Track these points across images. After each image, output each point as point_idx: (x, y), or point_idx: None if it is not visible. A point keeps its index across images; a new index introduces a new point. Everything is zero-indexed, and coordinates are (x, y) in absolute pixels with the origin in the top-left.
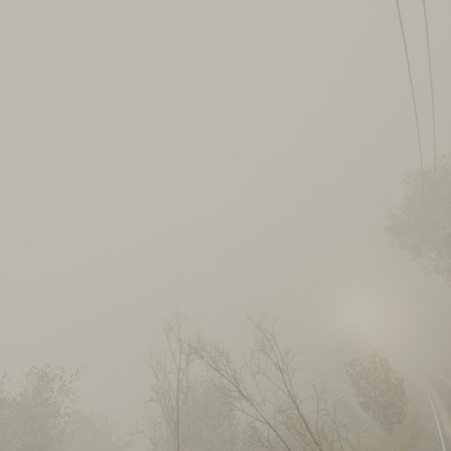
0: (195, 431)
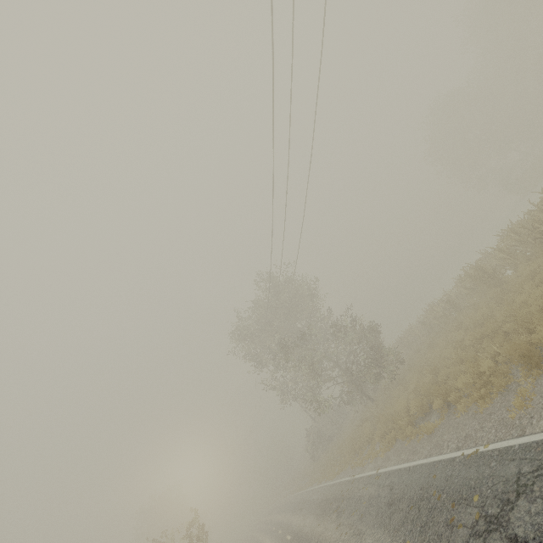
0: None
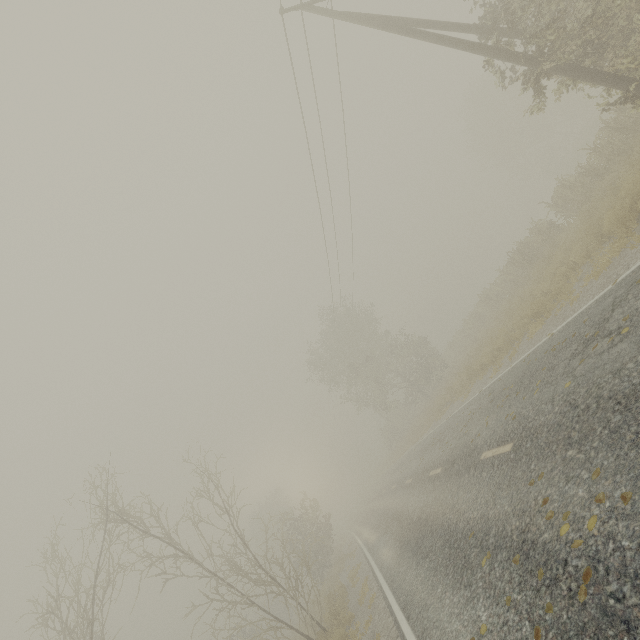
0: None
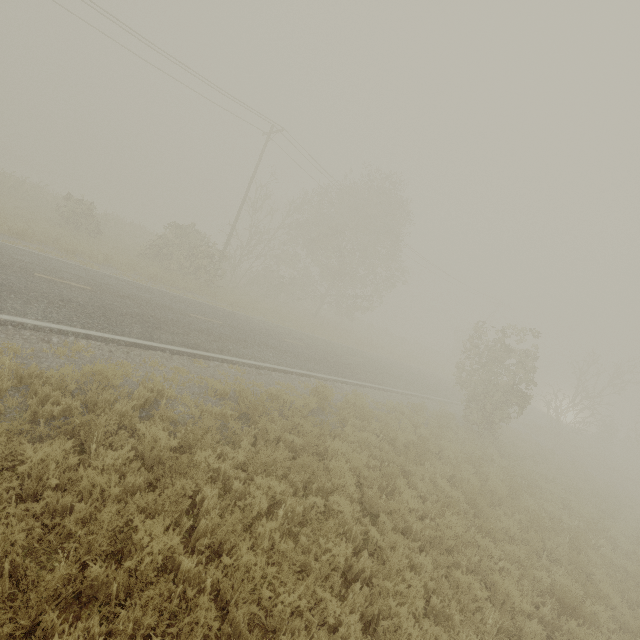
0: None
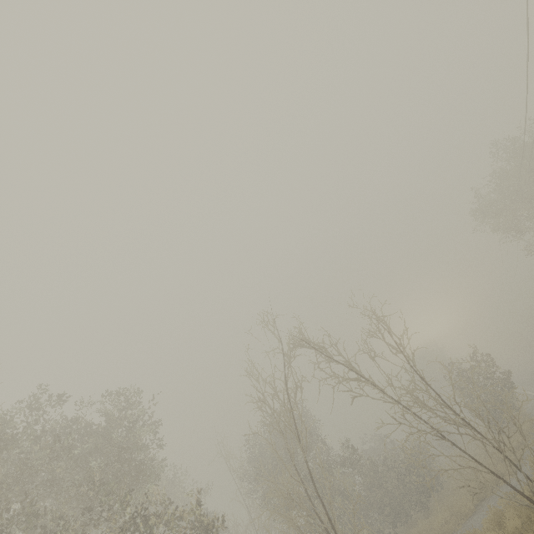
0: (285, 458)
